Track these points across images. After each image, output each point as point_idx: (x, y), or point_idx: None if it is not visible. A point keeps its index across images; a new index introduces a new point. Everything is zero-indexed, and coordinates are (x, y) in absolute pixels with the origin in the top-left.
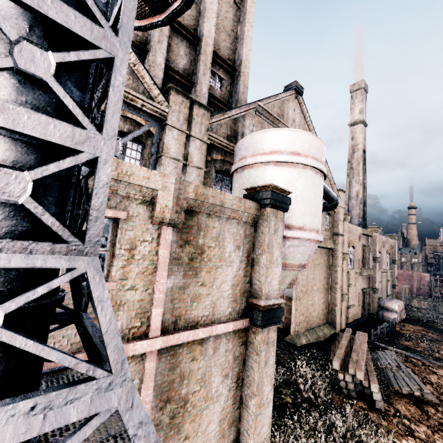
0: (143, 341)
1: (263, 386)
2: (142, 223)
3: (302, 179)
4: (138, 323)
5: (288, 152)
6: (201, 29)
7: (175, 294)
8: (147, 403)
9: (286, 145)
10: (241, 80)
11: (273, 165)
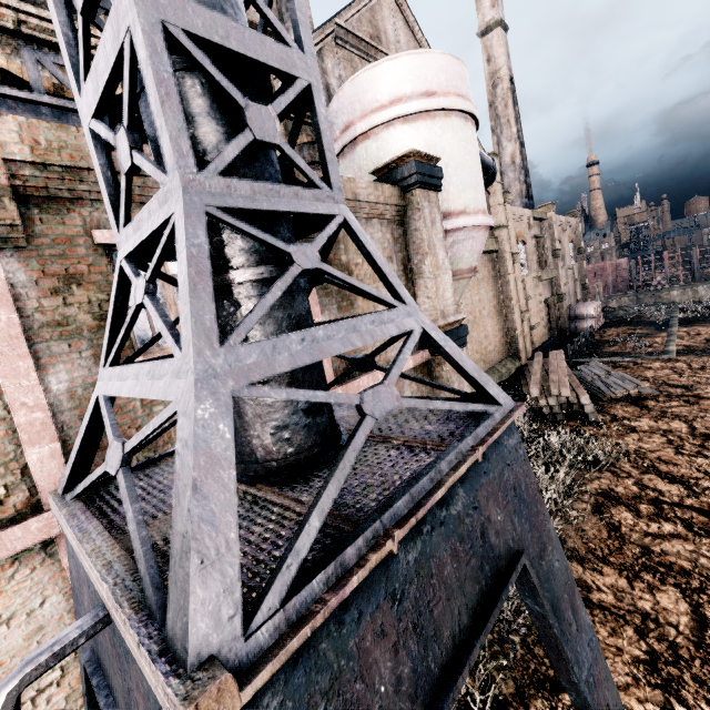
0: None
1: None
2: None
3: (448, 136)
4: None
5: (419, 95)
6: None
7: None
8: None
9: (412, 82)
10: None
11: (401, 123)
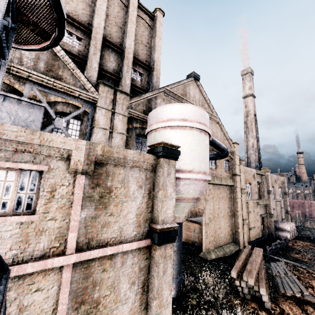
0: (60, 257)
1: (162, 291)
2: (61, 173)
3: (189, 137)
4: (57, 244)
5: (179, 119)
6: (125, 44)
7: (88, 222)
8: (63, 305)
9: (177, 114)
10: (154, 74)
11: (169, 128)
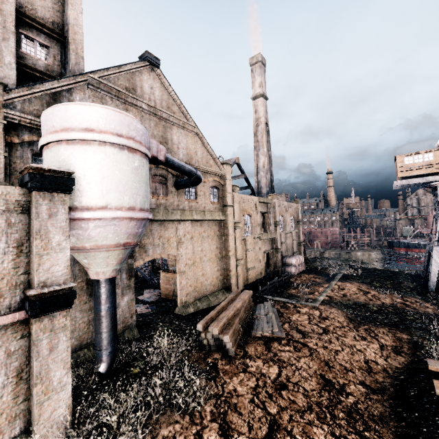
0: None
1: (50, 373)
2: None
3: (100, 157)
4: None
5: (80, 129)
6: None
7: None
8: None
9: (76, 121)
10: (70, 48)
11: (65, 143)
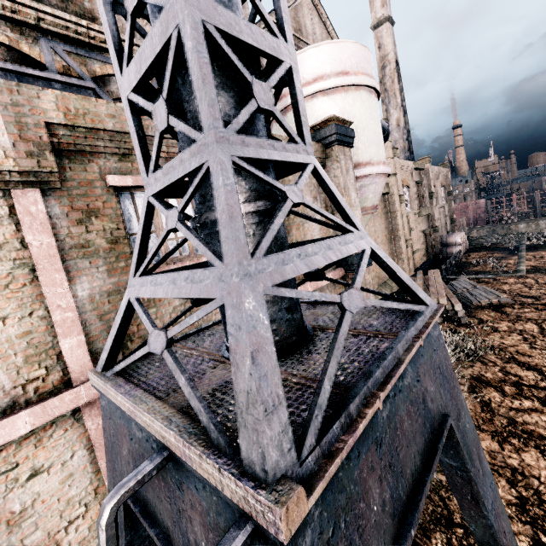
0: None
1: None
2: None
3: (357, 105)
4: None
5: (336, 74)
6: None
7: None
8: None
9: (330, 64)
10: None
11: (322, 95)
